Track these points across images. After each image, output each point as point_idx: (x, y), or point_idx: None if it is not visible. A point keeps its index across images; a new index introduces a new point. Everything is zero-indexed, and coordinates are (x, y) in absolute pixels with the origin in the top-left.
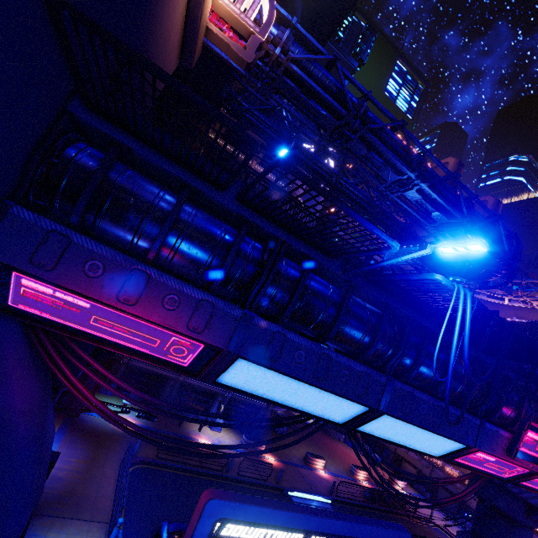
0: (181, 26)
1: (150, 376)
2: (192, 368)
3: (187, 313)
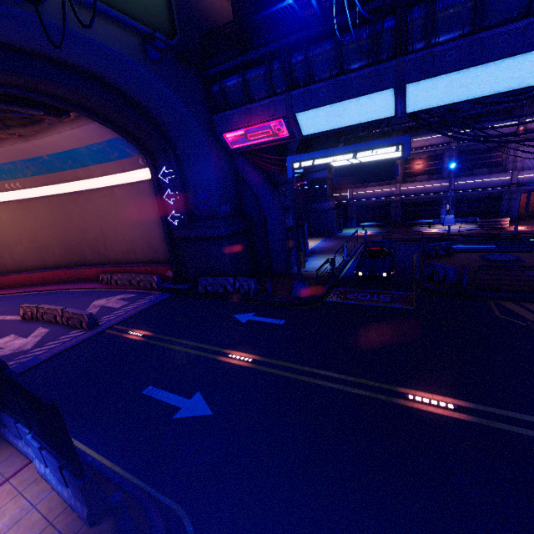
0: None
1: (375, 207)
2: (291, 135)
3: (266, 111)
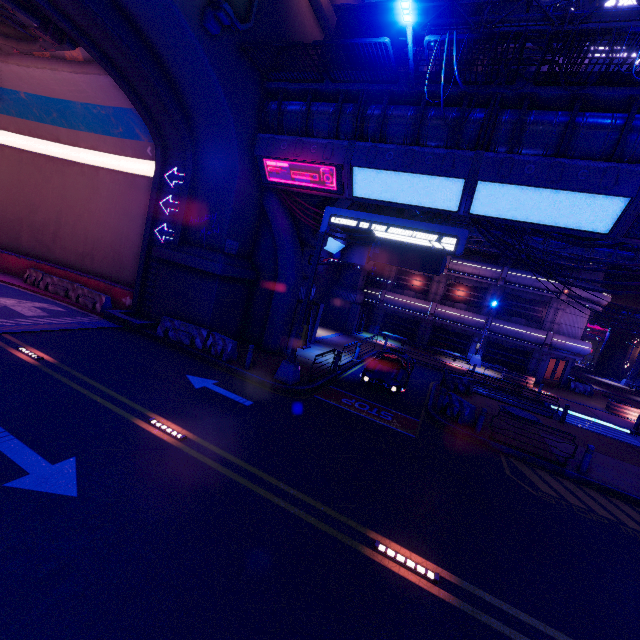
0: (311, 13)
1: (404, 320)
2: (340, 190)
3: (321, 152)
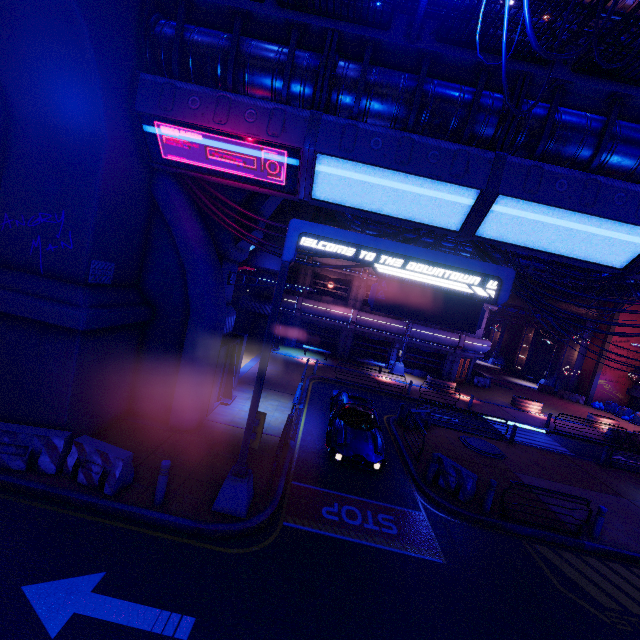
0: None
1: (323, 329)
2: (291, 187)
3: (264, 122)
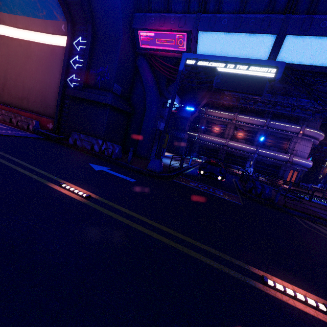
0: None
1: (210, 149)
2: (188, 51)
3: (177, 22)
